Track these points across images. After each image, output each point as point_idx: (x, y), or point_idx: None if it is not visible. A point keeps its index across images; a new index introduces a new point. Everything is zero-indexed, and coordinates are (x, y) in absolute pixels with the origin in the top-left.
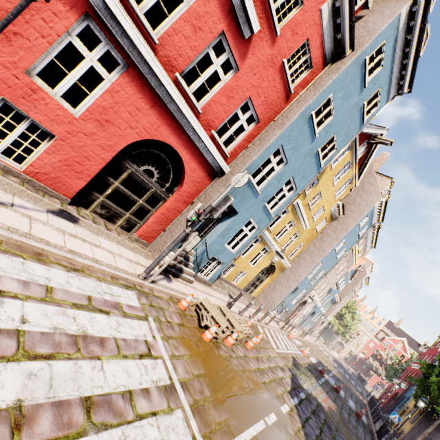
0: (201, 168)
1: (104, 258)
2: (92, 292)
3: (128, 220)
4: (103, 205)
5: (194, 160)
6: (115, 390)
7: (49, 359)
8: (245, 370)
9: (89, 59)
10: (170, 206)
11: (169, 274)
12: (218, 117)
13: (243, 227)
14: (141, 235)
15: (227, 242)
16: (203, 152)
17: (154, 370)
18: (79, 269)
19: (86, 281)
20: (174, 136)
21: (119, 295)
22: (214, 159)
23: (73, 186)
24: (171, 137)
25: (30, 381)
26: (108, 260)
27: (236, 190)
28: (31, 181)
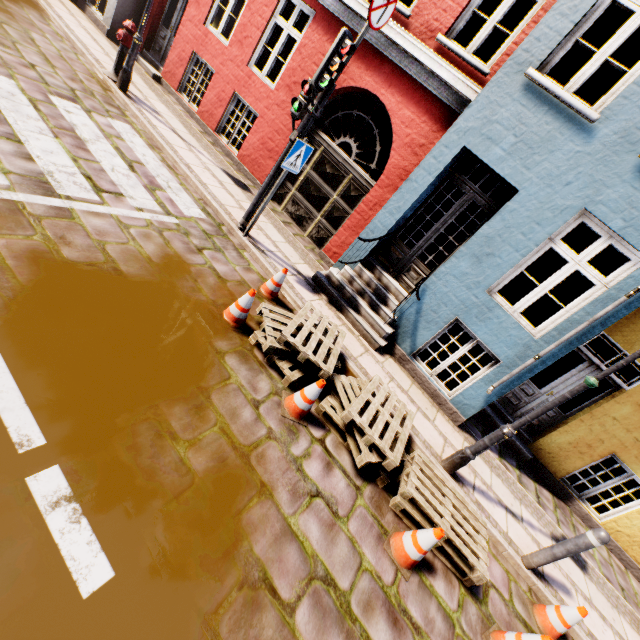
0: (424, 116)
1: (218, 194)
2: (153, 170)
3: (320, 227)
4: (294, 201)
5: (408, 103)
6: (17, 132)
7: (35, 108)
8: (247, 456)
9: (286, 30)
10: (371, 198)
11: (324, 295)
12: (449, 6)
13: (554, 246)
14: (328, 249)
15: (500, 287)
16: (420, 80)
17: (73, 183)
18: (175, 171)
19: (165, 171)
20: (370, 73)
21: (178, 196)
22: (447, 87)
23: (265, 169)
24: (366, 76)
25: (7, 92)
26: (221, 198)
27: (492, 119)
28: (239, 164)
